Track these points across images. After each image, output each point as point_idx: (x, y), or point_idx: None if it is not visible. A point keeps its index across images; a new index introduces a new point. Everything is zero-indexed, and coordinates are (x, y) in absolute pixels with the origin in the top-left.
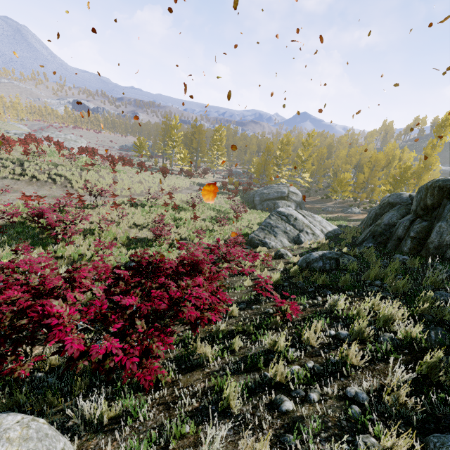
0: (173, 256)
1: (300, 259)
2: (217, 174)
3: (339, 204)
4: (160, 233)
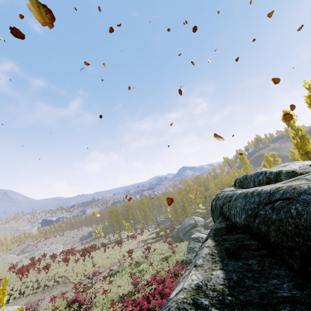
0: None
1: None
2: (150, 228)
3: None
4: (137, 282)
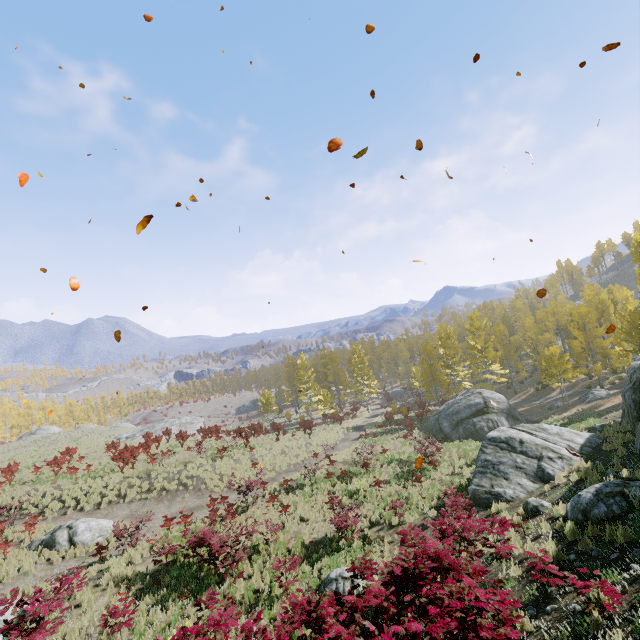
0: (376, 558)
1: (567, 507)
2: (371, 405)
3: (567, 390)
4: (346, 524)
